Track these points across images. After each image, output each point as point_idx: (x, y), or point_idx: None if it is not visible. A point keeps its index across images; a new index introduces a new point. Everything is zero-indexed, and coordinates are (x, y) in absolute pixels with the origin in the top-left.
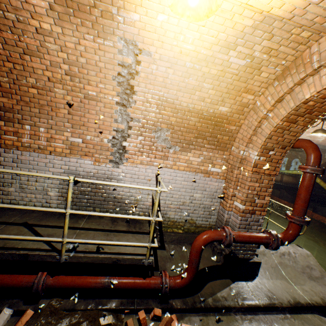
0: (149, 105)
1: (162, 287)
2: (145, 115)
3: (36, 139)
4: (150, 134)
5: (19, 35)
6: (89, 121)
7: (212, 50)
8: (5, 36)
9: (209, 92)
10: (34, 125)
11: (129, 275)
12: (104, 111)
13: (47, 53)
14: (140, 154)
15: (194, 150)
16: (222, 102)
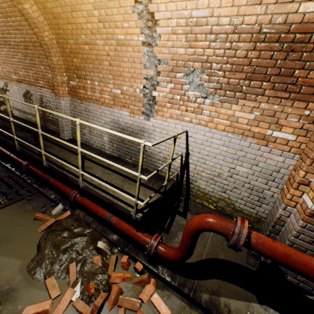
0: (175, 37)
1: (148, 247)
2: (173, 54)
3: (94, 92)
4: (180, 79)
5: None
6: (124, 71)
7: None
8: None
9: None
10: (92, 80)
11: (127, 222)
12: (134, 56)
13: (82, 3)
14: (169, 105)
15: (244, 100)
16: None
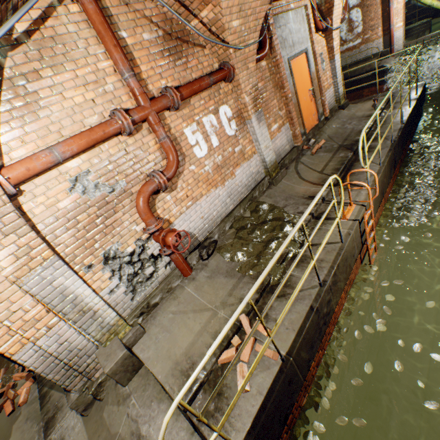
0: None
1: None
2: None
3: None
4: None
5: None
6: None
7: None
8: None
9: None
10: None
11: None
12: None
13: None
14: None
15: None
16: None
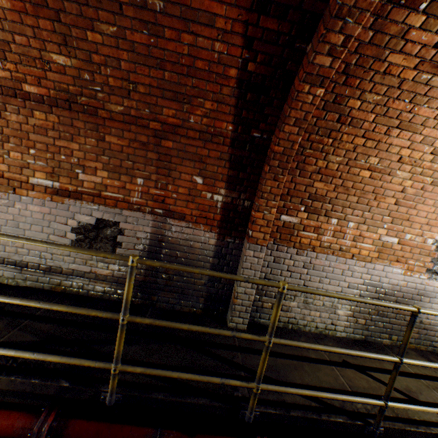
0: None
1: None
2: None
3: (339, 237)
4: None
5: (415, 105)
6: (416, 215)
7: None
8: (391, 106)
9: None
10: (343, 218)
11: None
12: None
13: (430, 127)
14: None
15: None
16: None
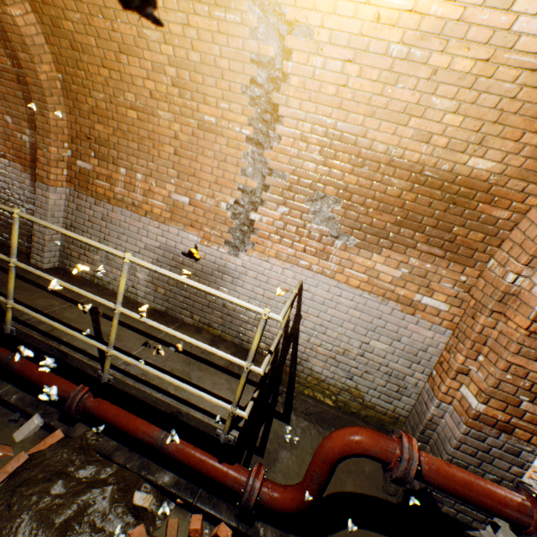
0: (305, 146)
1: (244, 493)
2: (296, 167)
3: (131, 190)
4: (301, 204)
5: (112, 21)
6: (202, 170)
7: (461, 2)
8: (97, 25)
9: (445, 121)
10: (131, 169)
11: (199, 445)
12: (227, 153)
13: (147, 49)
14: (277, 239)
15: (390, 250)
16: (478, 147)
